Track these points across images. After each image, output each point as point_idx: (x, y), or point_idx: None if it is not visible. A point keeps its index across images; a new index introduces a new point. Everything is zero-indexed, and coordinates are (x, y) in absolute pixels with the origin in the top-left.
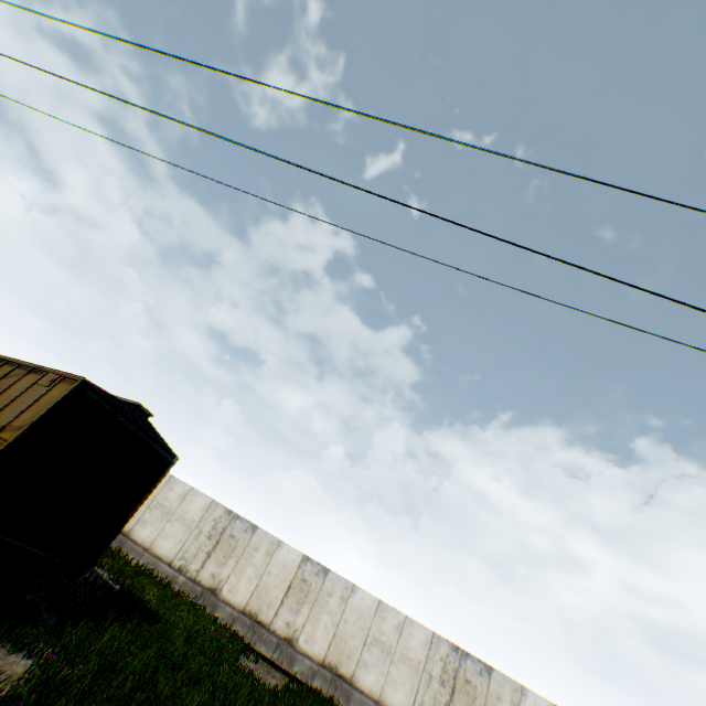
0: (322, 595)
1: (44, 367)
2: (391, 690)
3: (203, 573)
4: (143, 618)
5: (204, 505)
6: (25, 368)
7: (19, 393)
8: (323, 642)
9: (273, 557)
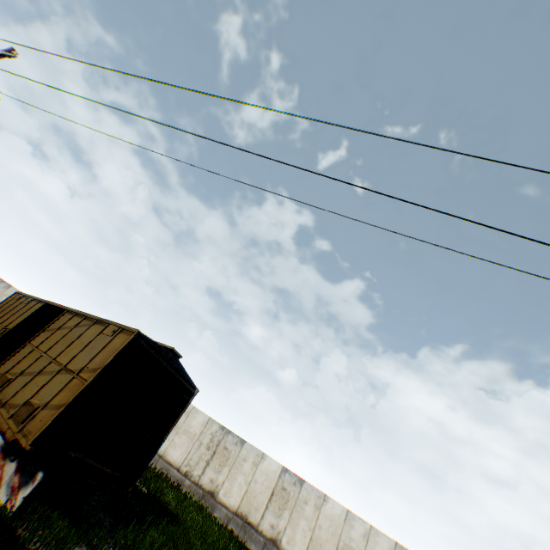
0: (299, 502)
1: (105, 320)
2: None
3: (204, 477)
4: (168, 519)
5: (203, 421)
6: (90, 320)
7: (88, 340)
8: (302, 544)
9: (258, 467)
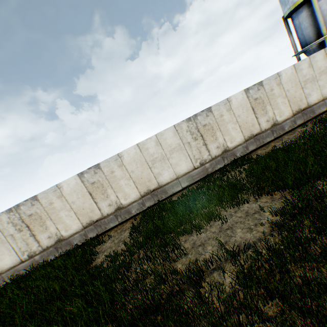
0: (109, 177)
1: None
2: (178, 168)
3: (44, 243)
4: None
5: None
6: None
7: None
8: (133, 190)
9: (65, 196)
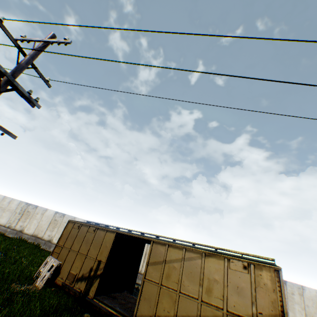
0: (288, 294)
1: (218, 254)
2: None
3: None
4: None
5: None
6: (193, 252)
7: (219, 276)
8: None
9: None
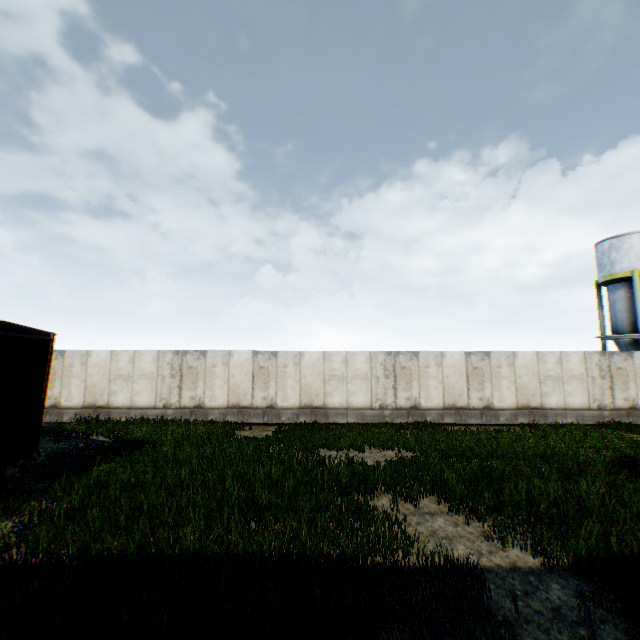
0: (280, 370)
1: None
2: (353, 399)
3: (184, 401)
4: (135, 449)
5: (154, 359)
6: None
7: None
8: (295, 396)
9: (230, 365)
